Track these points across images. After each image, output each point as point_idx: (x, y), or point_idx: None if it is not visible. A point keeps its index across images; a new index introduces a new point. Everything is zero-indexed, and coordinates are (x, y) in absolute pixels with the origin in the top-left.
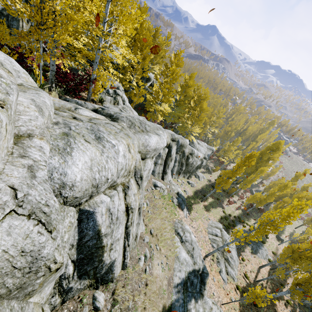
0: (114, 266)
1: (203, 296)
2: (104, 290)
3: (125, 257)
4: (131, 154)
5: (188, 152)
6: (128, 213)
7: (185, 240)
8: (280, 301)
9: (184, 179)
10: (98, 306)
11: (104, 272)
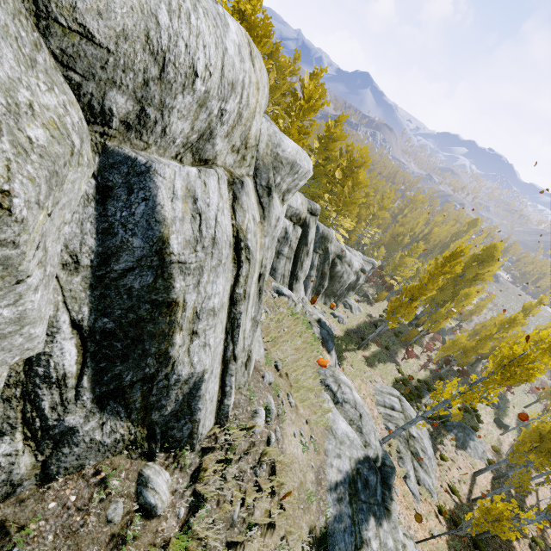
0: (199, 399)
1: (389, 514)
2: (170, 465)
3: (225, 389)
4: (255, 73)
5: (335, 252)
6: (239, 259)
7: (344, 399)
8: (520, 539)
9: (325, 308)
10: (153, 503)
11: (171, 412)
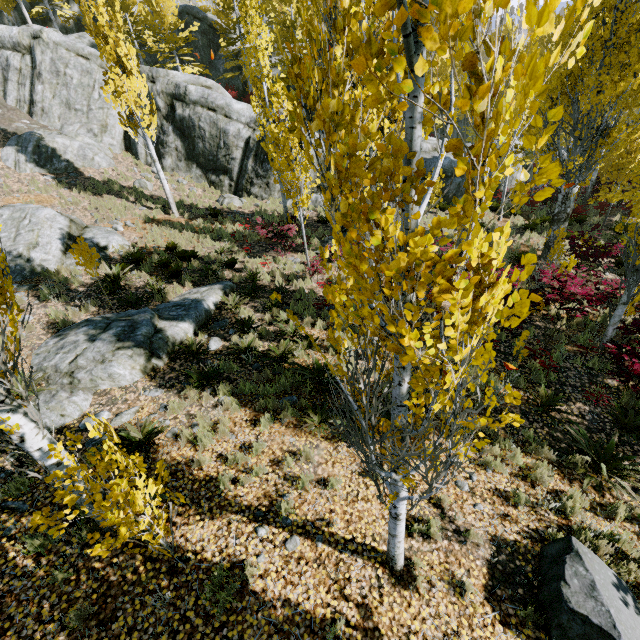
0: None
1: None
2: None
3: None
4: None
5: (166, 92)
6: None
7: None
8: None
9: (203, 185)
10: None
11: None
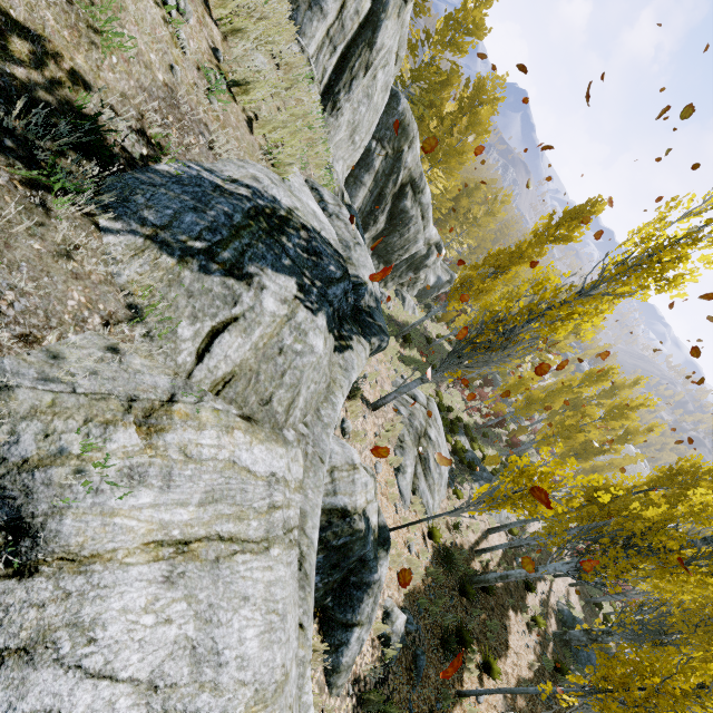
0: None
1: (343, 346)
2: None
3: None
4: None
5: (411, 171)
6: None
7: (338, 215)
8: (519, 613)
9: None
10: None
11: None
